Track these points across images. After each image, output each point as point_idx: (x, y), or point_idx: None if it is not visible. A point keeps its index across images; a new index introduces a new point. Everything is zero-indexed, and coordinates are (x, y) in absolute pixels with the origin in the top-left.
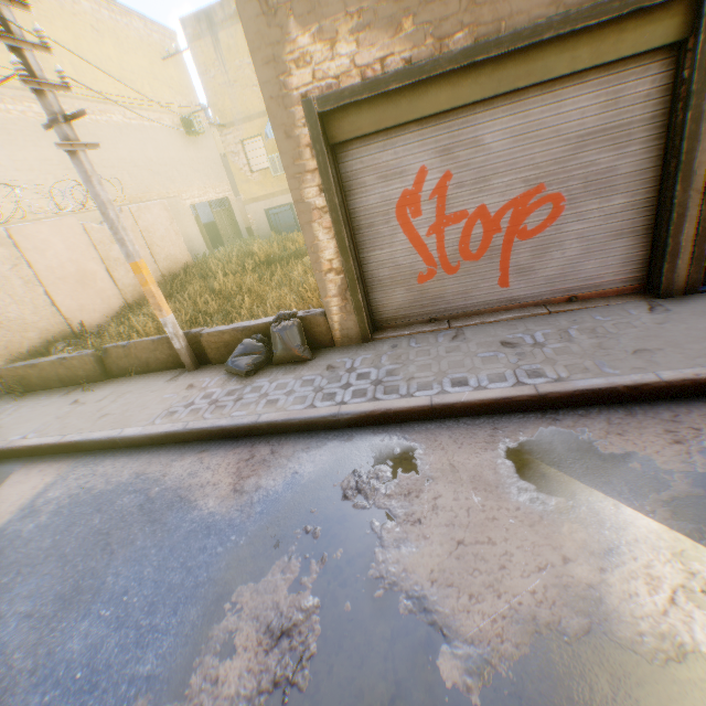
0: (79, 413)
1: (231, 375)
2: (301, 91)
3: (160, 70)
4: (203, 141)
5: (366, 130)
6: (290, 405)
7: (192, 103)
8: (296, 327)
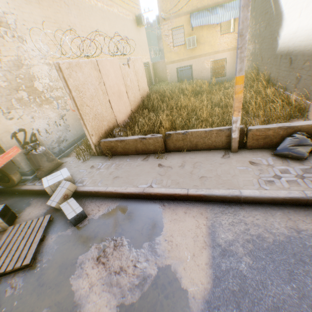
0: (175, 173)
1: (280, 158)
2: None
3: None
4: (142, 31)
5: None
6: None
7: (138, 9)
8: None
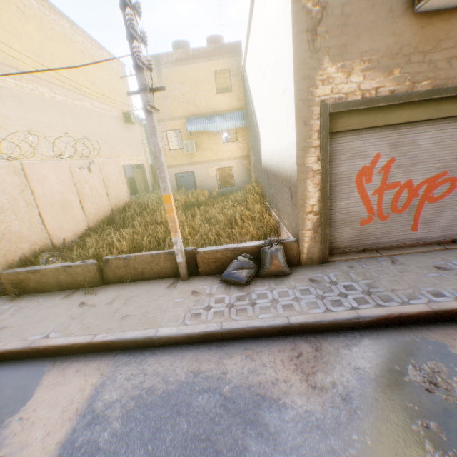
0: (94, 314)
1: (226, 284)
2: (321, 98)
3: (114, 83)
4: (133, 128)
5: (352, 127)
6: (308, 309)
7: (129, 105)
8: (282, 249)
